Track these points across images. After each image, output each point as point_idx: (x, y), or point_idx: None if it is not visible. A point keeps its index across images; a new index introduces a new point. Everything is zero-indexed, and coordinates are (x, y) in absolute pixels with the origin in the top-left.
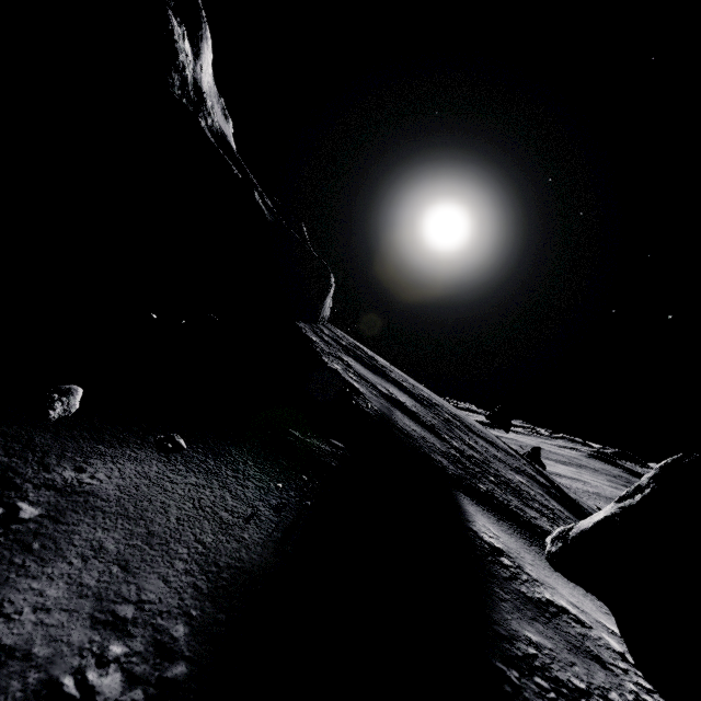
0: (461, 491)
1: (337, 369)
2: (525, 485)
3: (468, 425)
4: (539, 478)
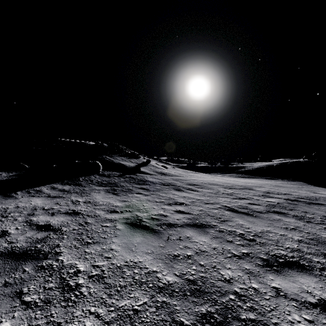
0: None
1: None
2: None
3: None
4: None
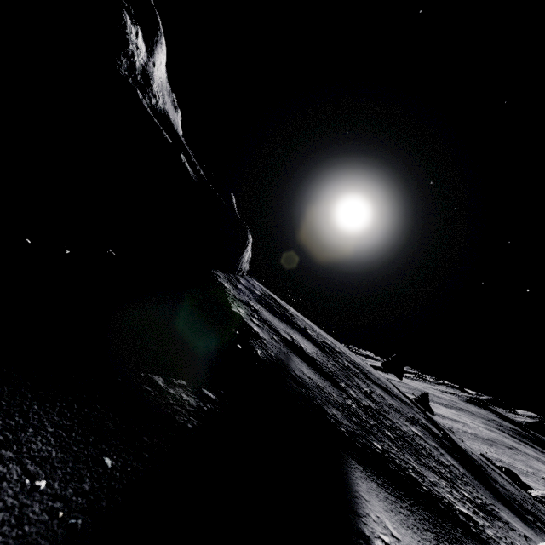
0: (353, 456)
1: (241, 313)
2: (419, 438)
3: (365, 372)
4: (431, 427)
